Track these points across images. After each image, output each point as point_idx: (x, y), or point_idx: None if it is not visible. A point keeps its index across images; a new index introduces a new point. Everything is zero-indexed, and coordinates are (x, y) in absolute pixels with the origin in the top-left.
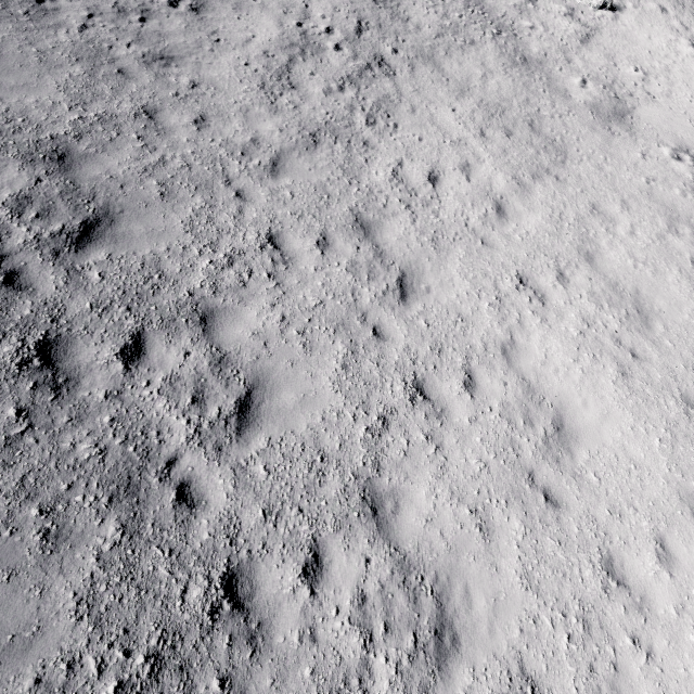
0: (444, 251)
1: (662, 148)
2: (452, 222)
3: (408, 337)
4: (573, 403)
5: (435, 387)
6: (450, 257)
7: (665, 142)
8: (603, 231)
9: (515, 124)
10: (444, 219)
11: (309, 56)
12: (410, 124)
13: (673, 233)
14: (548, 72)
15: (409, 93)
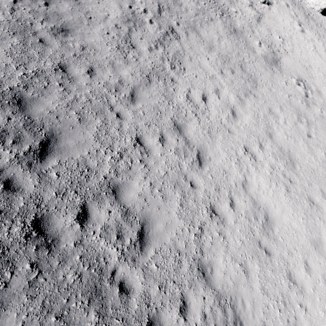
0: (214, 137)
1: (292, 79)
2: (215, 122)
3: (205, 185)
4: (271, 207)
5: (219, 208)
6: (217, 140)
7: (293, 76)
8: (274, 122)
9: (235, 66)
10: (211, 120)
11: (138, 27)
12: (190, 67)
13: (300, 122)
14: (245, 37)
15: (187, 49)
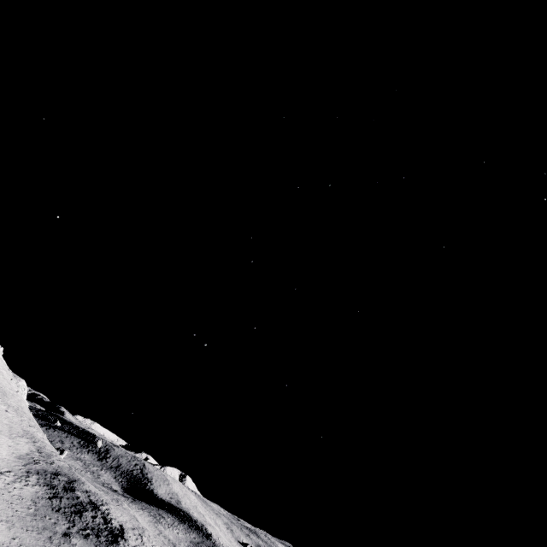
0: None
1: None
2: None
3: None
4: None
5: None
6: None
7: None
8: None
9: None
10: None
11: None
12: None
13: None
14: None
15: None
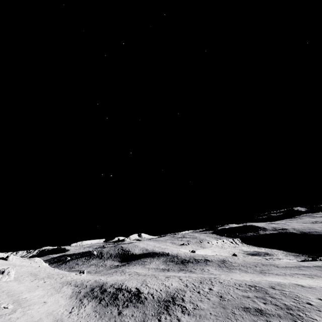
0: None
1: None
2: None
3: None
4: None
5: None
6: None
7: None
8: None
9: None
10: None
11: None
12: None
13: None
14: None
15: None
